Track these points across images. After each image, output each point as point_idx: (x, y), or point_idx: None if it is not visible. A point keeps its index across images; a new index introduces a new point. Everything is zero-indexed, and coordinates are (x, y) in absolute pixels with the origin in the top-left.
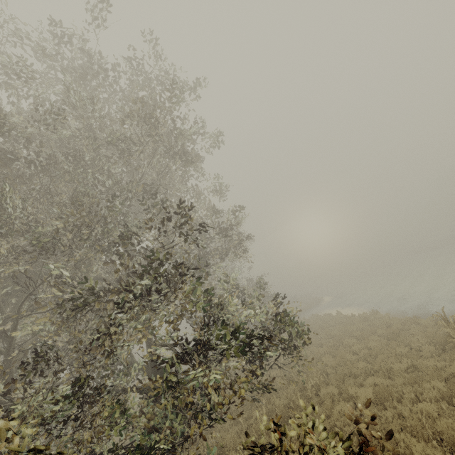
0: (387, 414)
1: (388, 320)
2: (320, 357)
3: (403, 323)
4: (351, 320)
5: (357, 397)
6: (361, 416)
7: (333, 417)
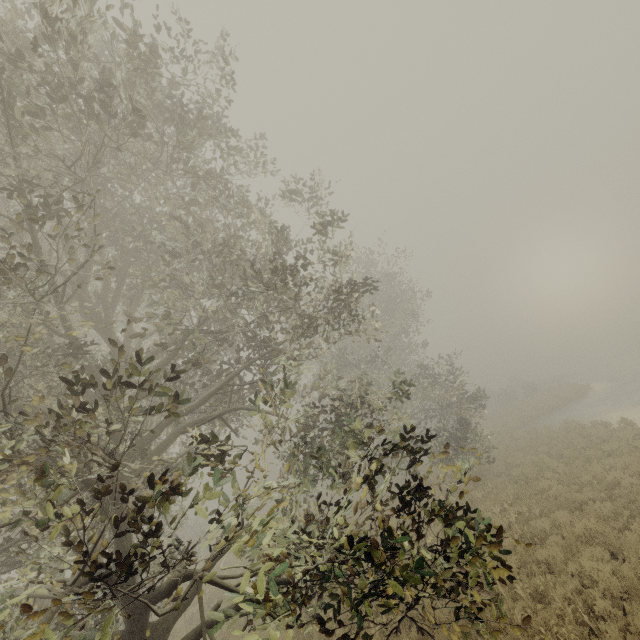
0: None
1: None
2: (576, 544)
3: None
4: None
5: None
6: None
7: None
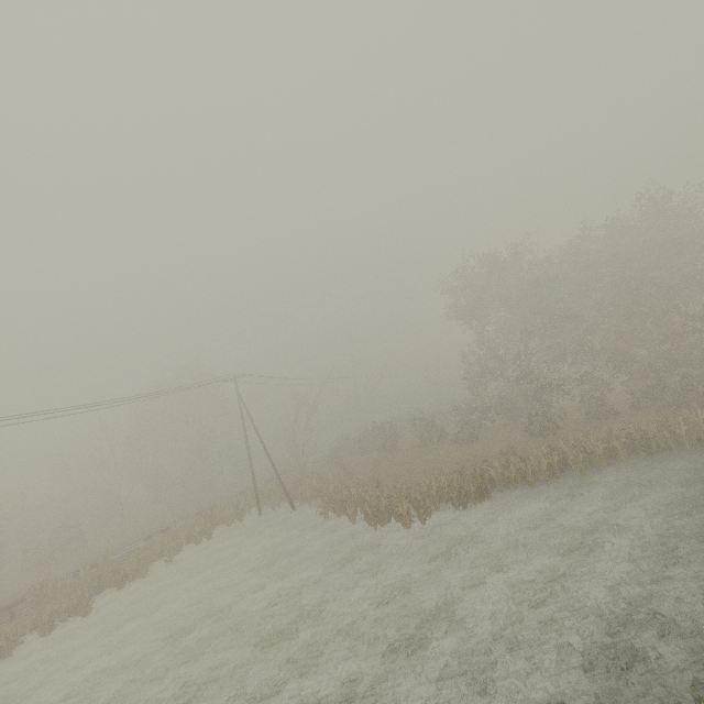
0: None
1: None
2: None
3: None
4: None
5: None
6: None
7: None
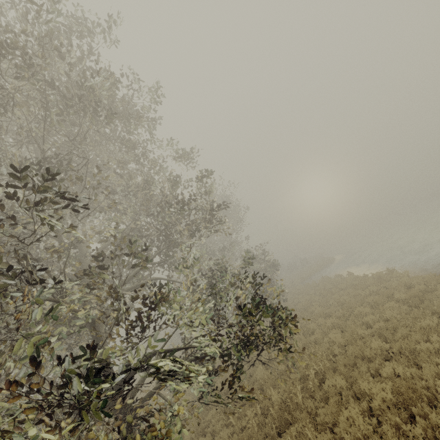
0: (416, 430)
1: (407, 279)
2: (327, 331)
3: (427, 283)
4: (363, 282)
5: (372, 394)
6: (378, 422)
7: (340, 428)
